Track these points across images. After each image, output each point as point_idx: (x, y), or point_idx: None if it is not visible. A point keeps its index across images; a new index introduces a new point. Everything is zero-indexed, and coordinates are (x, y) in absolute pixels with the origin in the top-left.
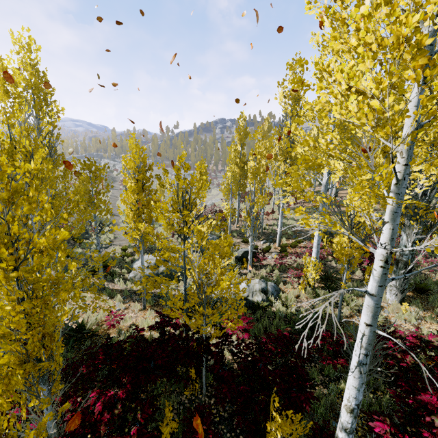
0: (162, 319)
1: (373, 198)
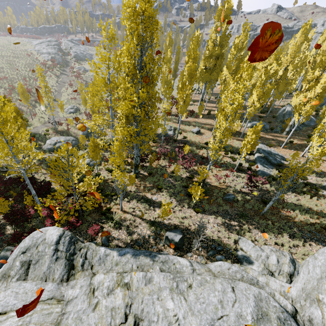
0: None
1: None
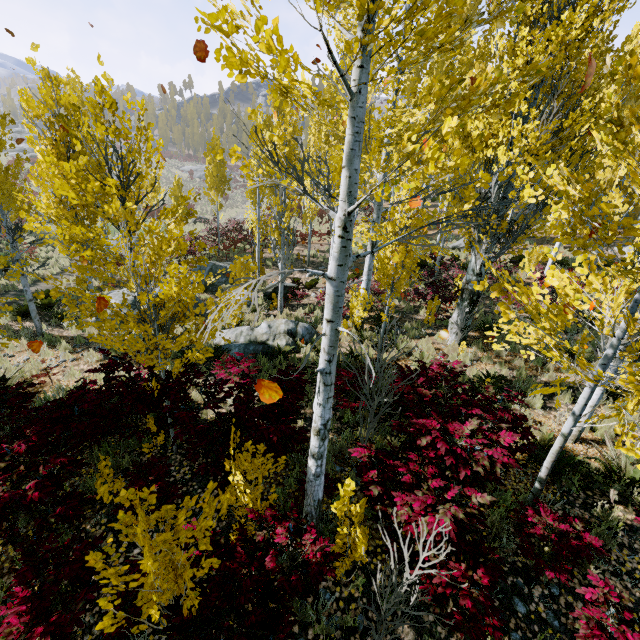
0: (110, 361)
1: (275, 95)
